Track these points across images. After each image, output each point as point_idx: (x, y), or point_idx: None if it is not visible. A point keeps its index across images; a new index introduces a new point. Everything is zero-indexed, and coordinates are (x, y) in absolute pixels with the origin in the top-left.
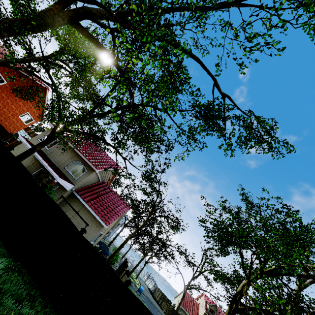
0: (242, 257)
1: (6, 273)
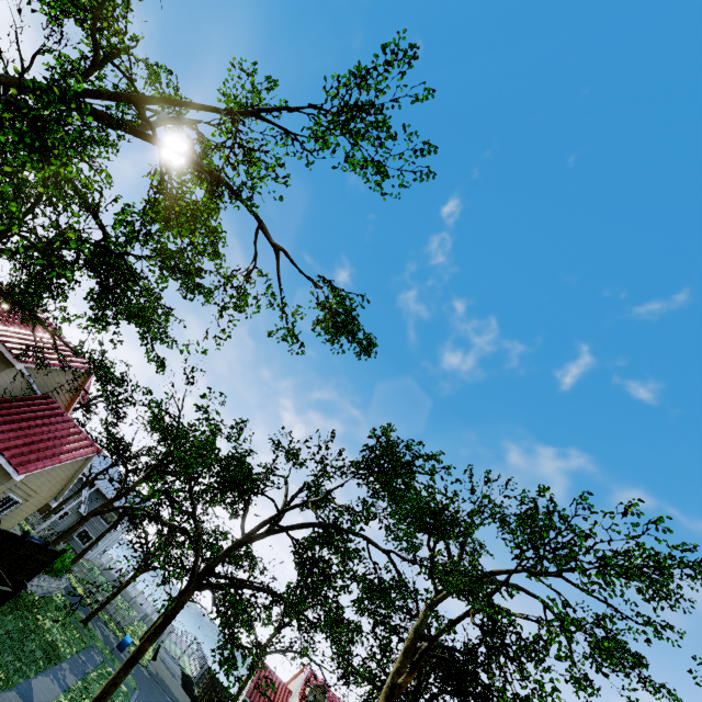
0: (247, 506)
1: None
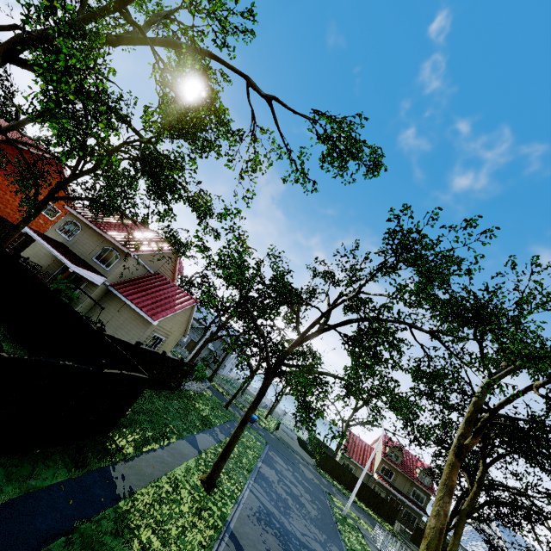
0: (297, 315)
1: None
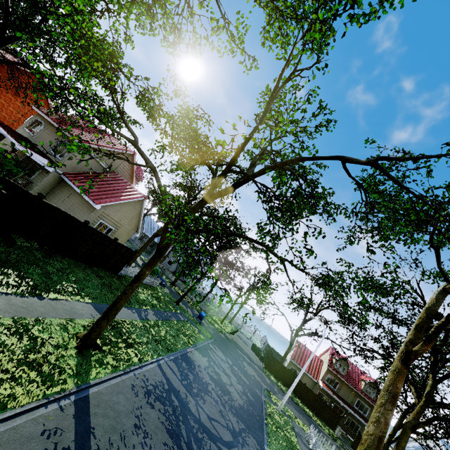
0: (213, 172)
1: None
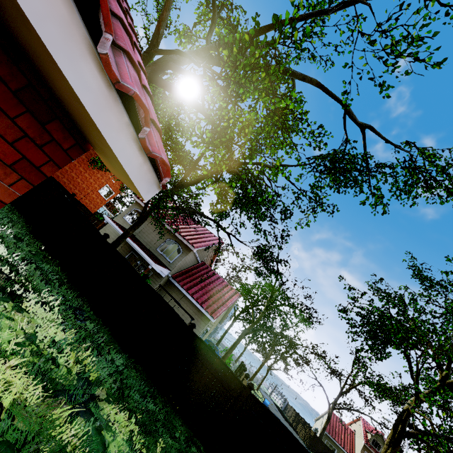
0: (410, 361)
1: (126, 369)
